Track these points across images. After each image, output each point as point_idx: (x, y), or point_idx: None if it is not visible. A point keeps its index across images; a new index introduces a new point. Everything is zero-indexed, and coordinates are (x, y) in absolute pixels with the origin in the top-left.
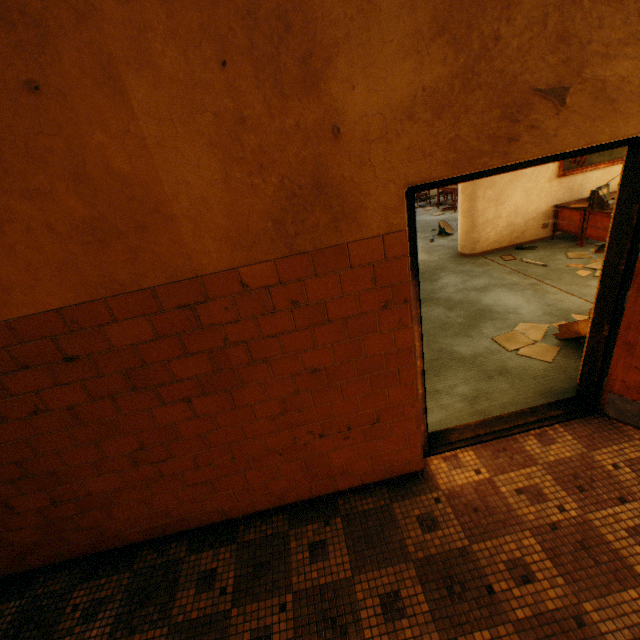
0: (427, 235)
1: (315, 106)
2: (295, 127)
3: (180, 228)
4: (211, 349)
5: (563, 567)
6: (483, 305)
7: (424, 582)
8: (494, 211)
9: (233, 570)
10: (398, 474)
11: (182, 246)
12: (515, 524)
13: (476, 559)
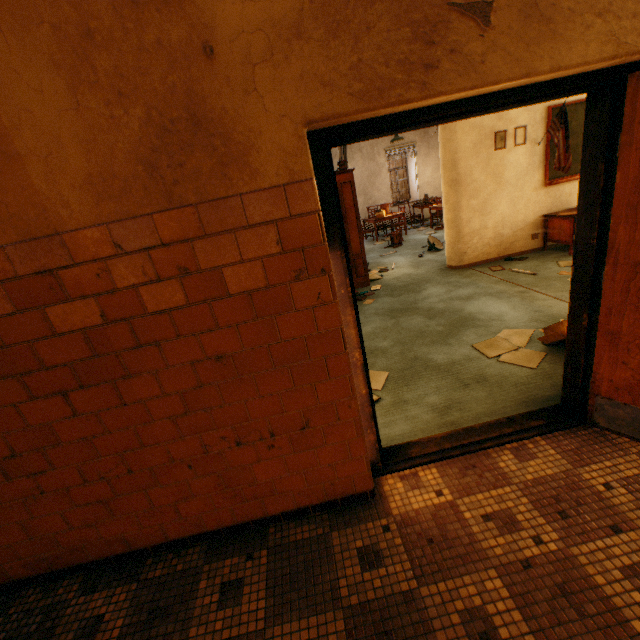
0: (417, 251)
1: (178, 18)
2: (157, 45)
3: (28, 171)
4: (86, 328)
5: (536, 621)
6: (466, 313)
7: (353, 639)
8: (480, 221)
9: (123, 617)
10: (342, 495)
11: (33, 194)
12: (478, 560)
13: (424, 607)
